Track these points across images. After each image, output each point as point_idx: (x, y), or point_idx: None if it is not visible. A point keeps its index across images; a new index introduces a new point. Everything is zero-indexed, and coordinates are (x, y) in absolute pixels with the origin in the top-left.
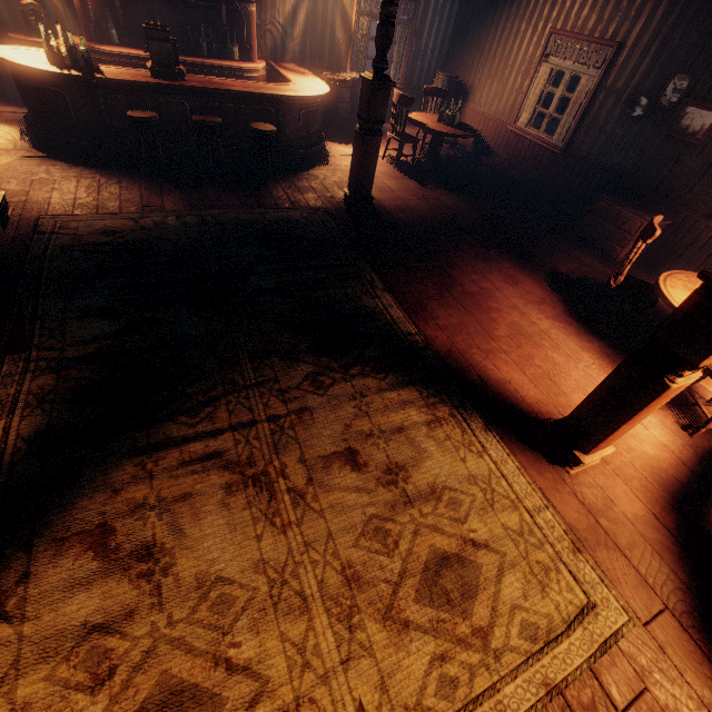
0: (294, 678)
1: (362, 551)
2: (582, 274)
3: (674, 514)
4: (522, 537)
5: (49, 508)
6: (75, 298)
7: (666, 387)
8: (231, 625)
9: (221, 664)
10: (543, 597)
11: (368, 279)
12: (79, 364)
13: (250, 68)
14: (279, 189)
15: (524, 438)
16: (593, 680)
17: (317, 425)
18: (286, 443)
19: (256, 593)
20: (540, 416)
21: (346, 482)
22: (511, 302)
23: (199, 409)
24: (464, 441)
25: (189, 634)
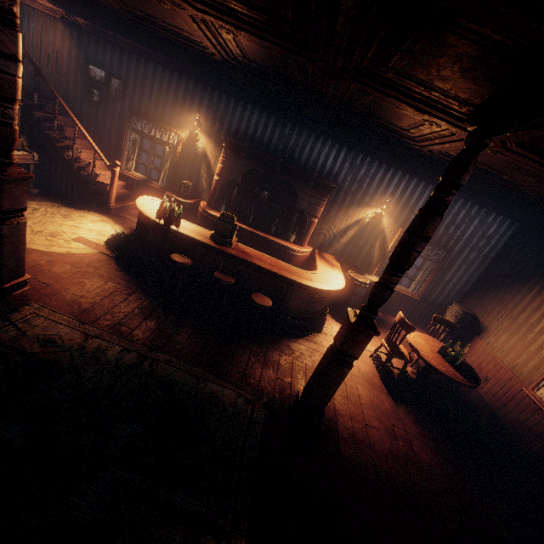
0: None
1: None
2: None
3: None
4: None
5: None
6: None
7: None
8: None
9: None
10: None
11: None
12: None
13: (297, 249)
14: (246, 352)
15: None
16: None
17: None
18: None
19: None
20: None
21: None
22: None
23: None
24: None
25: None
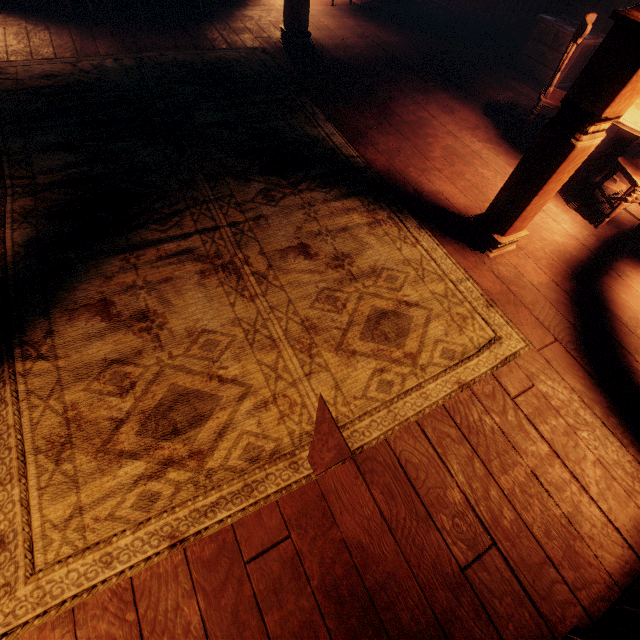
0: (270, 384)
1: (316, 311)
2: (516, 102)
3: (572, 281)
4: (446, 299)
5: (56, 291)
6: (32, 136)
7: (572, 148)
8: (219, 357)
9: (215, 379)
10: (460, 335)
11: (310, 112)
12: (51, 188)
13: None
14: (214, 31)
15: (452, 234)
16: (494, 380)
17: (272, 228)
18: (247, 242)
19: (235, 338)
20: (467, 218)
21: (301, 267)
22: (446, 128)
23: (167, 220)
24: (400, 236)
25: (187, 363)
